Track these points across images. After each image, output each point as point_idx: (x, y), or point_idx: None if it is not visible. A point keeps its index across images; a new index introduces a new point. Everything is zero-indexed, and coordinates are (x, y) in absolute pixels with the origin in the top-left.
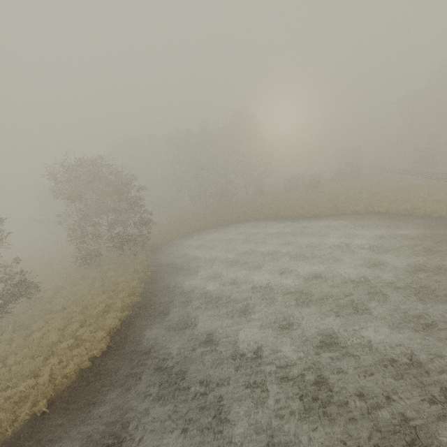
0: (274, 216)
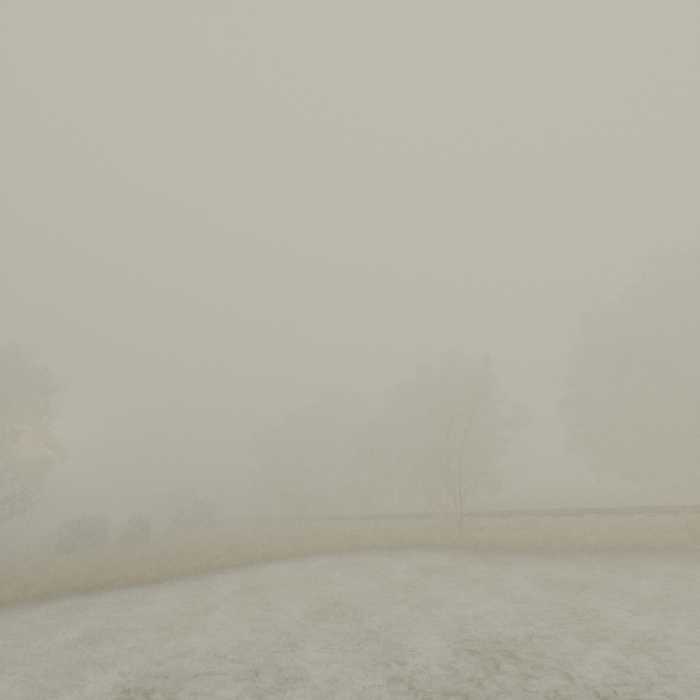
0: (73, 588)
